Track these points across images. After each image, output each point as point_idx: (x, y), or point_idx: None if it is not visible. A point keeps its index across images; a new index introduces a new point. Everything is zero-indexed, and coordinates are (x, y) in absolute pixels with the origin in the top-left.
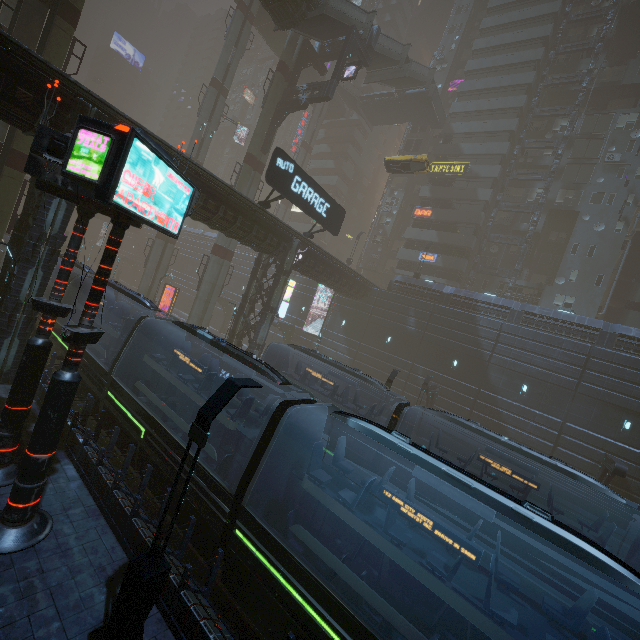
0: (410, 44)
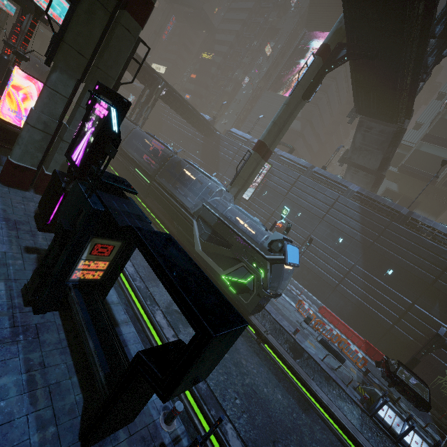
0: None
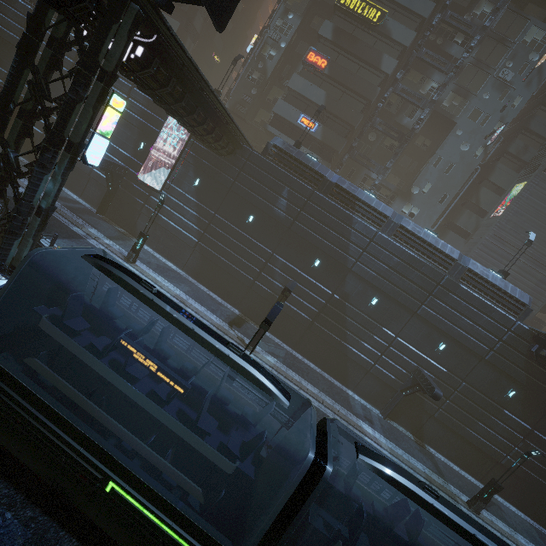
0: None
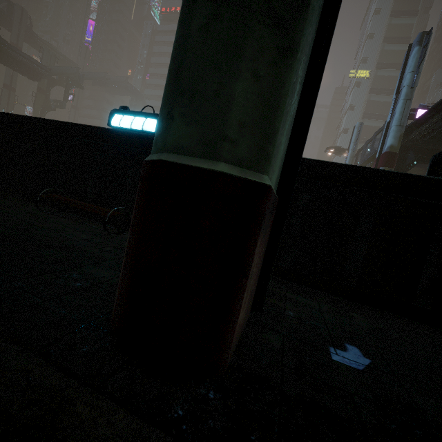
0: (106, 73)
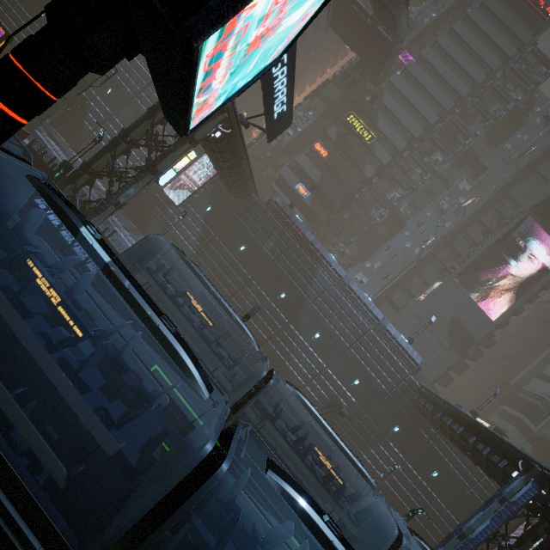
0: None
